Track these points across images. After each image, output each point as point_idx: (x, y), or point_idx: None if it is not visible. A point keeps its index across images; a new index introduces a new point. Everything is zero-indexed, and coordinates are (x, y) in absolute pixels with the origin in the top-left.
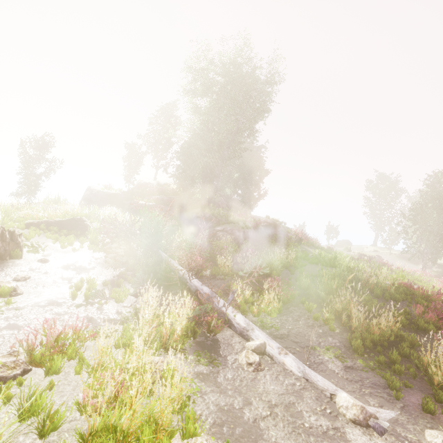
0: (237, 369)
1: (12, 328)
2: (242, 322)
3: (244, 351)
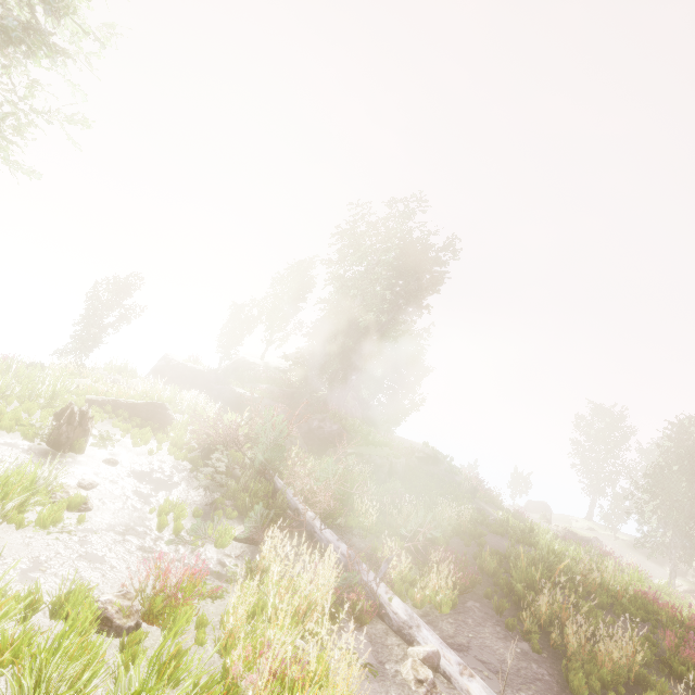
0: (402, 687)
1: (95, 560)
2: (402, 611)
3: (410, 660)
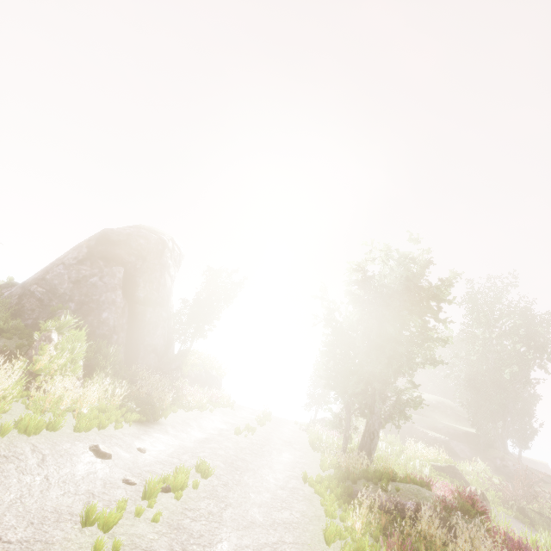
0: None
1: None
2: None
3: None
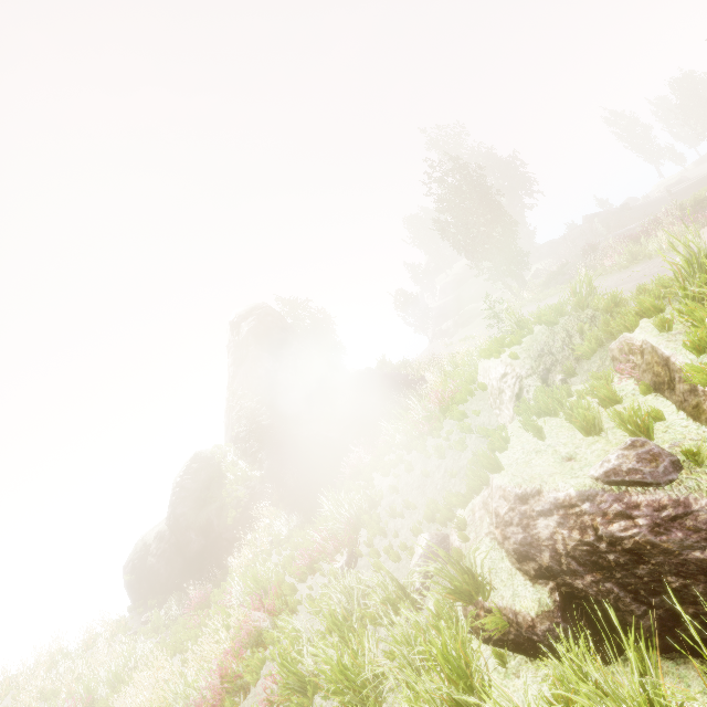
0: None
1: None
2: None
3: None
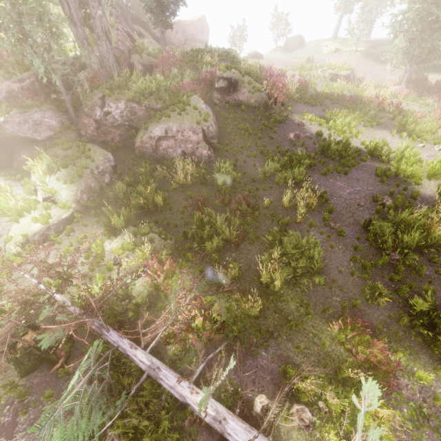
0: None
1: None
2: None
3: None
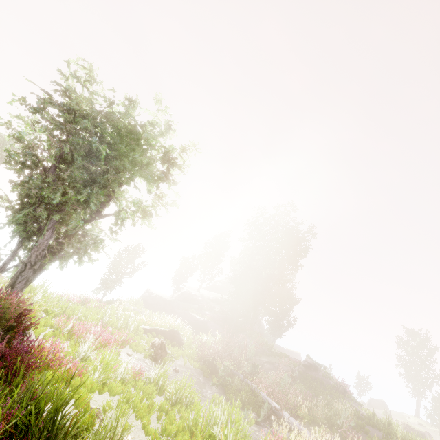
0: None
1: None
2: None
3: None
